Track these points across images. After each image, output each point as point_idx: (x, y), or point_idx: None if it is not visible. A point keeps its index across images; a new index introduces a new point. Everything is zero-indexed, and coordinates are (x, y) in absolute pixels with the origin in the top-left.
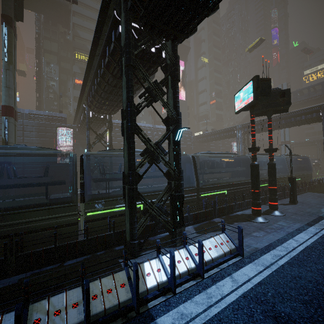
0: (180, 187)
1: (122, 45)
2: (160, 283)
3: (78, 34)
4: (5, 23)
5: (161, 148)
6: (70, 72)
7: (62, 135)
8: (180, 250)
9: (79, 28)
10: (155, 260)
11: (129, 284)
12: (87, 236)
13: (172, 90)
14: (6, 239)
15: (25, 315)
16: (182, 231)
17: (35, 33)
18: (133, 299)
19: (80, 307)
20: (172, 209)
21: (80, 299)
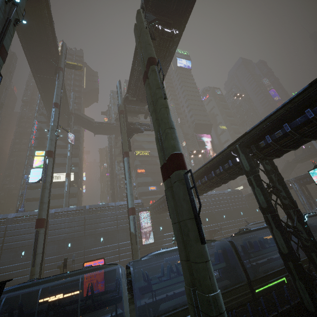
0: None
1: (246, 170)
2: None
3: (135, 139)
4: (126, 156)
5: (298, 229)
6: (132, 165)
7: (142, 218)
8: None
9: (136, 135)
10: None
11: None
12: (277, 310)
13: (281, 186)
14: None
15: None
16: None
17: (109, 146)
18: None
19: None
20: None
21: None
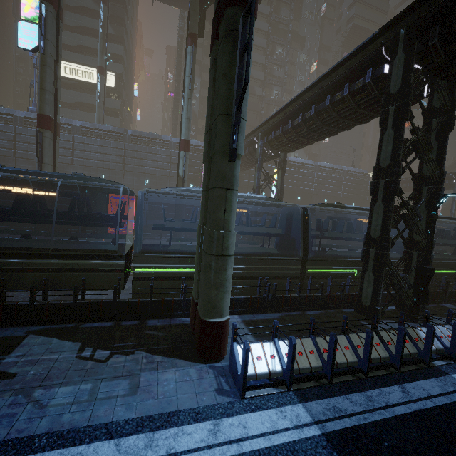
0: (430, 260)
1: (391, 91)
2: (437, 349)
3: None
4: (192, 44)
5: (417, 213)
6: None
7: None
8: (445, 326)
9: None
10: (424, 328)
11: (413, 341)
12: (322, 292)
13: (438, 143)
14: (249, 280)
15: (350, 340)
16: (425, 308)
17: (178, 37)
18: (423, 354)
19: (381, 346)
20: (415, 282)
21: (379, 341)
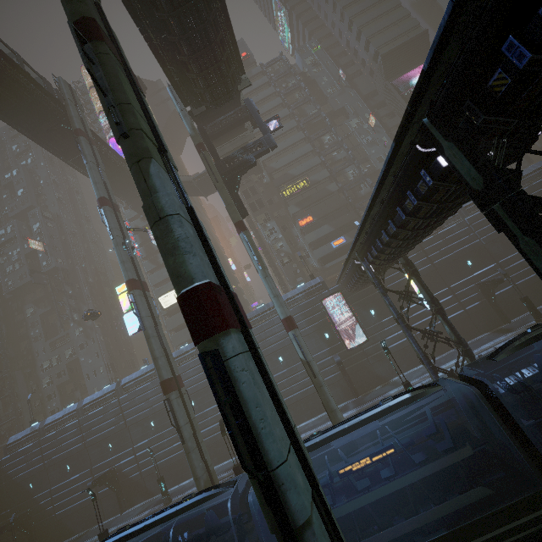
0: None
1: (474, 188)
2: None
3: (273, 169)
4: (241, 231)
5: None
6: (287, 217)
7: (331, 307)
8: None
9: (270, 160)
10: None
11: None
12: None
13: None
14: None
15: None
16: None
17: None
18: None
19: None
20: None
21: None
